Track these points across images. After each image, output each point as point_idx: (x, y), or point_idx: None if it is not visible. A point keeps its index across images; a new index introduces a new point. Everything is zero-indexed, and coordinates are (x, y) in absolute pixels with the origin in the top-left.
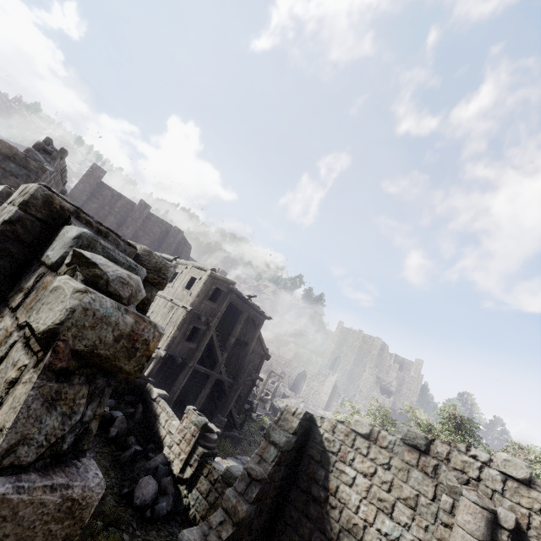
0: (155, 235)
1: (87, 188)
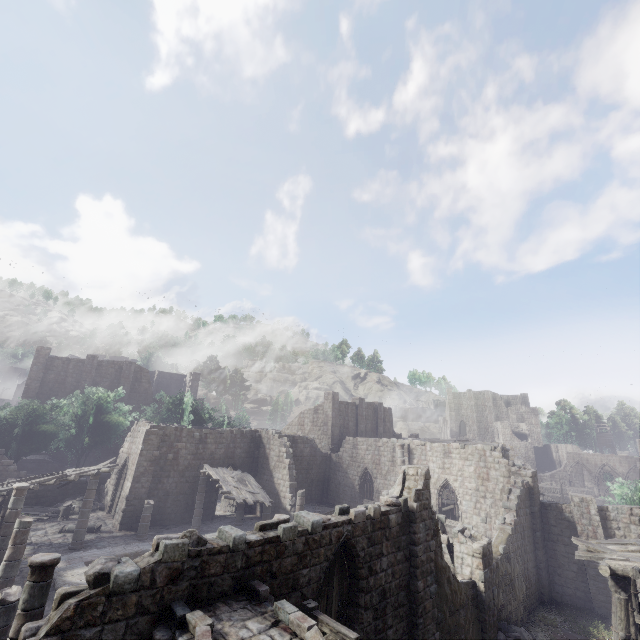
0: (370, 417)
1: (336, 413)
